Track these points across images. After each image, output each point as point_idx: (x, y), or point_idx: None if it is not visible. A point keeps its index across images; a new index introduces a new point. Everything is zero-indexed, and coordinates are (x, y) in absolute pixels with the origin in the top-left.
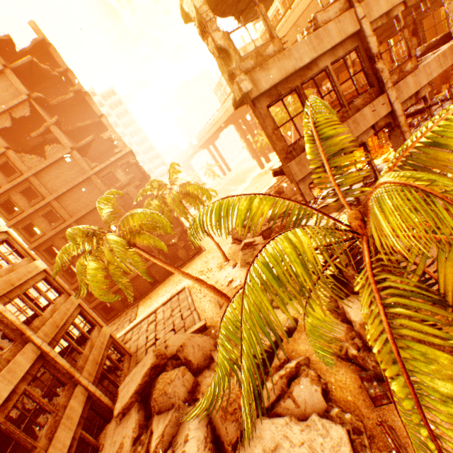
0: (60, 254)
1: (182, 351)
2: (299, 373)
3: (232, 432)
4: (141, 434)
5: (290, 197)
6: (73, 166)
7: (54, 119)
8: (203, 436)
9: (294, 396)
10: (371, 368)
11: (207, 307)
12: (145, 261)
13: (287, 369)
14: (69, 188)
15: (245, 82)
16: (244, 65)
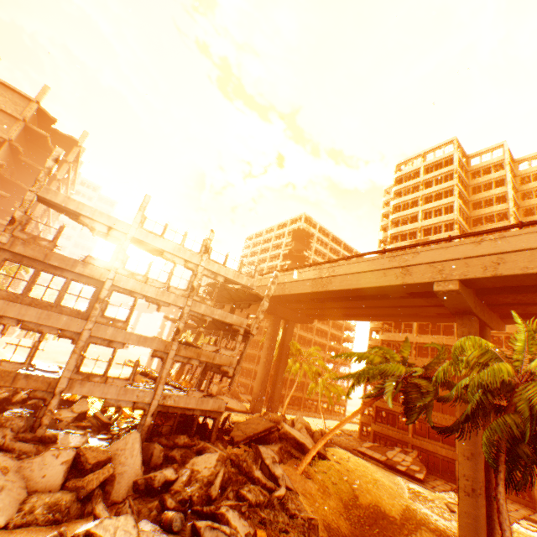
0: None
1: None
2: None
3: None
4: None
5: None
6: None
7: (2, 162)
8: None
9: None
10: None
11: None
12: None
13: None
14: None
15: (6, 238)
16: (20, 234)
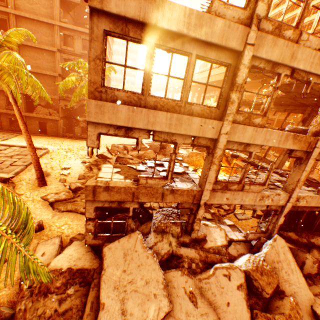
0: None
1: None
2: None
3: None
4: None
5: (166, 155)
6: (48, 6)
7: None
8: None
9: None
10: (18, 309)
11: (34, 171)
12: (48, 113)
13: None
14: (32, 18)
15: None
16: None
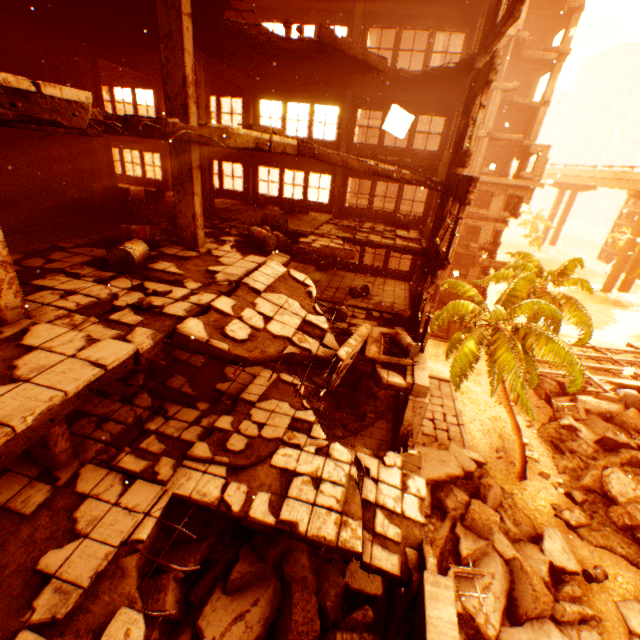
0: (450, 305)
1: (486, 489)
2: (588, 622)
3: (534, 611)
4: (431, 516)
5: None
6: None
7: (511, 85)
8: (505, 586)
9: (580, 635)
10: None
11: (478, 437)
12: None
13: (583, 610)
14: None
15: None
16: None
